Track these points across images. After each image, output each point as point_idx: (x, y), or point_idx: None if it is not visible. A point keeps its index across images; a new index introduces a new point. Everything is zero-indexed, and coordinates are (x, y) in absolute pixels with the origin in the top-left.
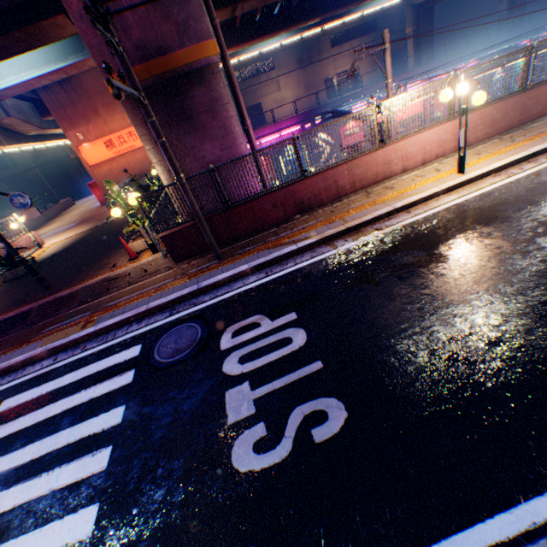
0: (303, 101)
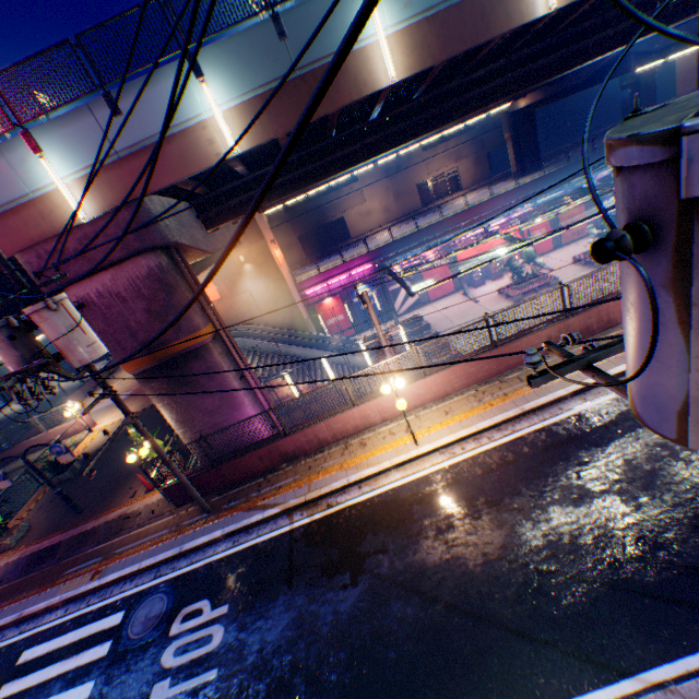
0: (393, 210)
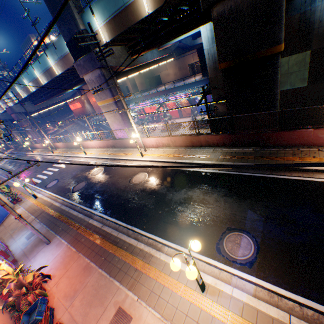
0: (178, 75)
